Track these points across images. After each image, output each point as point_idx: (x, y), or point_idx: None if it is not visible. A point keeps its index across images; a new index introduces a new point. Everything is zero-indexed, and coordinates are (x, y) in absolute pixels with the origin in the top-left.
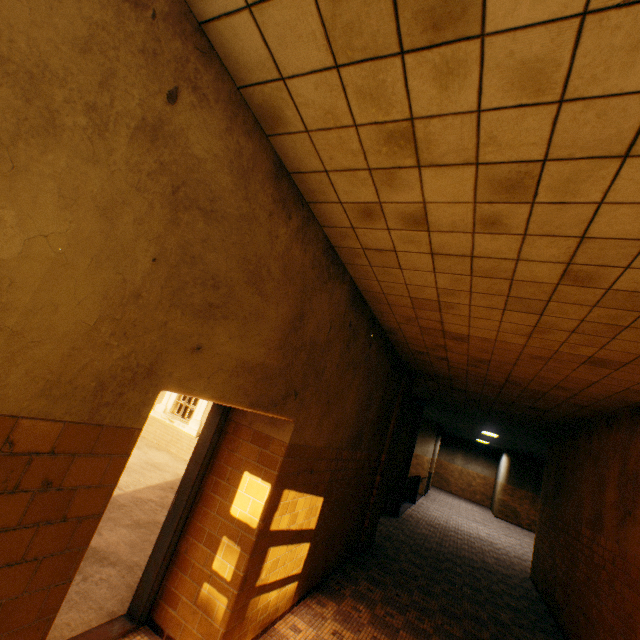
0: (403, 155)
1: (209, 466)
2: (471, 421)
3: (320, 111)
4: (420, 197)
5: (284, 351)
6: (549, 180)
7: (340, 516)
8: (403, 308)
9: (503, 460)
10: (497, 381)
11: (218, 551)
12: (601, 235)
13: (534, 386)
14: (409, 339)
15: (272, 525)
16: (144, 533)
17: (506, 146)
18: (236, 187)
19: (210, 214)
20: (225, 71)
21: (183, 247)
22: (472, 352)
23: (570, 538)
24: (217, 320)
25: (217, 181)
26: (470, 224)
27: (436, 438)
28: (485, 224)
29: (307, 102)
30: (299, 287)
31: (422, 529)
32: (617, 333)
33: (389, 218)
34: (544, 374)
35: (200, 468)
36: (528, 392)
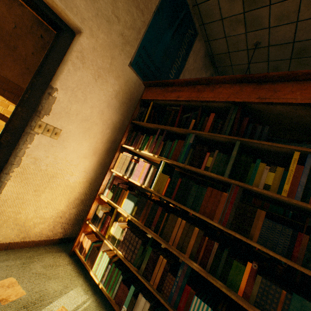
0: None
1: None
2: None
3: None
4: None
5: None
6: None
7: None
8: None
9: None
10: None
11: None
12: None
13: None
14: None
15: None
16: None
17: None
18: None
19: None
20: None
21: None
22: None
23: None
24: None
25: None
26: None
27: None
28: None
29: None
30: None
31: None
32: None
33: None
34: None
35: None
36: None
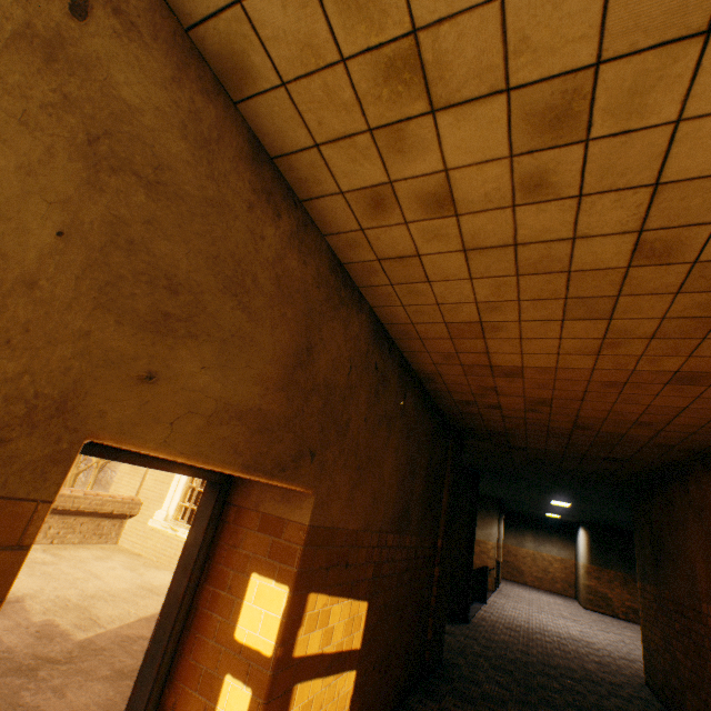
0: (410, 97)
1: (204, 572)
2: (537, 489)
3: (295, 46)
4: (440, 162)
5: (289, 393)
6: (606, 97)
7: (394, 627)
8: (438, 341)
9: (581, 535)
10: (563, 428)
11: (219, 700)
12: (681, 176)
13: (609, 427)
14: (451, 385)
15: (296, 649)
16: (128, 686)
17: (544, 50)
18: (194, 159)
19: (155, 186)
20: (164, 4)
21: (112, 224)
22: (529, 391)
23: (689, 621)
24: (179, 339)
25: (163, 144)
26: (508, 193)
27: (498, 518)
28: (527, 189)
29: (276, 34)
30: (301, 309)
31: (500, 635)
32: (709, 329)
33: (405, 205)
34: (620, 407)
35: (190, 576)
36: (602, 437)
